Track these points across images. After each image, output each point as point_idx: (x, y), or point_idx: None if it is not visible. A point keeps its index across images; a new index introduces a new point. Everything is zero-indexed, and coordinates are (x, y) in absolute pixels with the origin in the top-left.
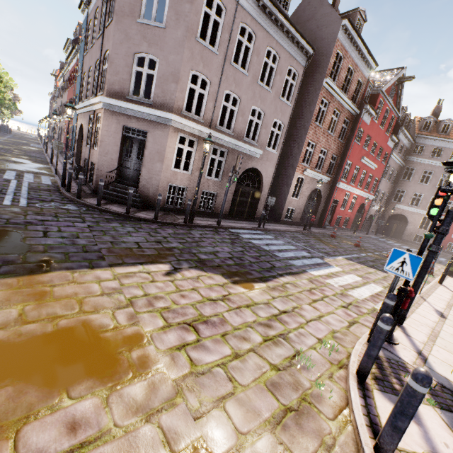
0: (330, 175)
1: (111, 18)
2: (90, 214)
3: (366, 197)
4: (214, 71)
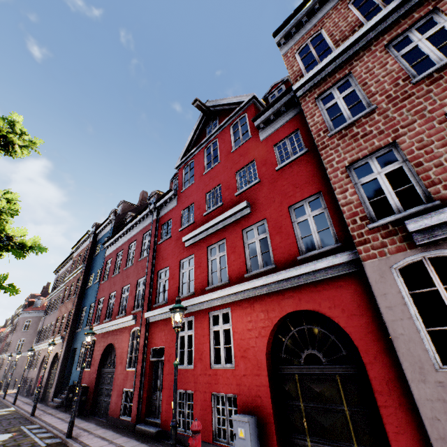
0: None
1: (15, 331)
2: None
3: None
4: None
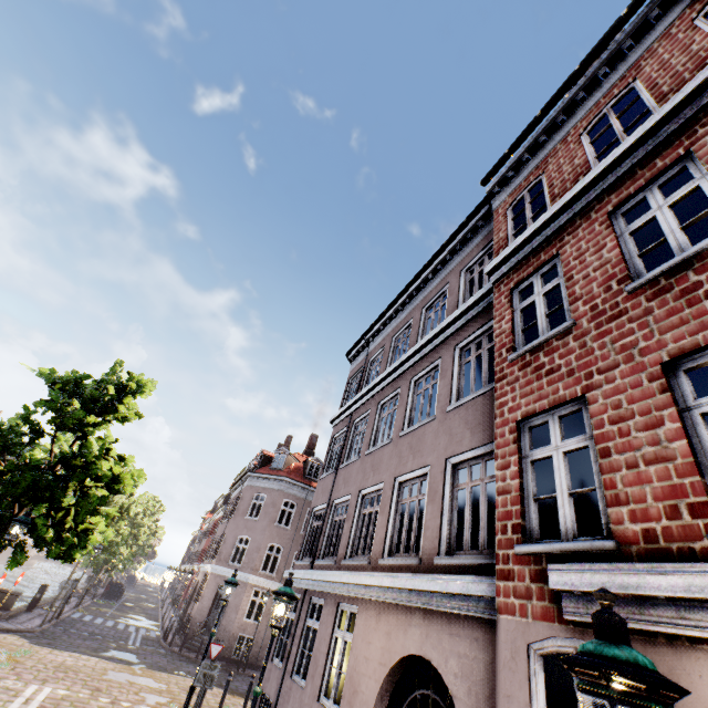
0: None
1: (233, 515)
2: (172, 655)
3: None
4: (287, 540)
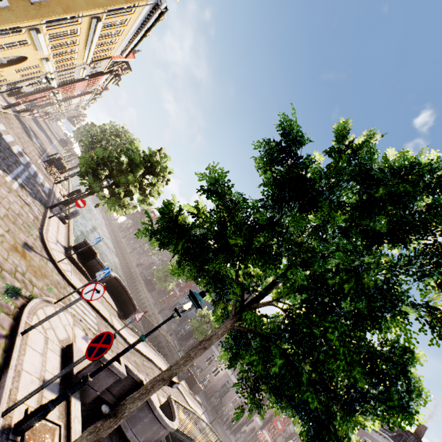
0: (262, 422)
1: None
2: (214, 415)
3: (269, 441)
4: None
